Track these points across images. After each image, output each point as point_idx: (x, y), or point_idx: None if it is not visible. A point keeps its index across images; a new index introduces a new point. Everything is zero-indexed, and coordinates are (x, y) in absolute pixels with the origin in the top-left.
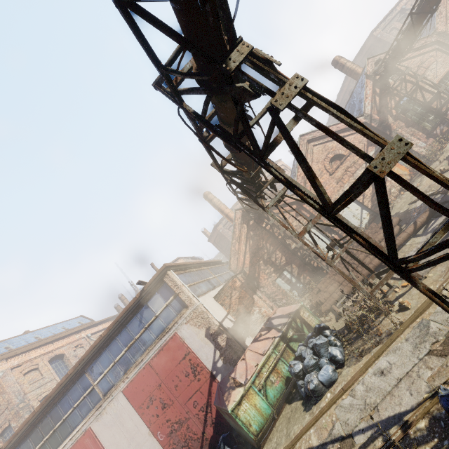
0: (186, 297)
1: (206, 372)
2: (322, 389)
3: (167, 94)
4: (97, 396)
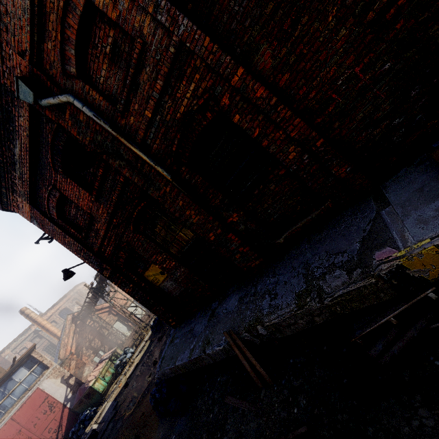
0: (48, 361)
1: (60, 404)
2: (128, 360)
3: None
4: None
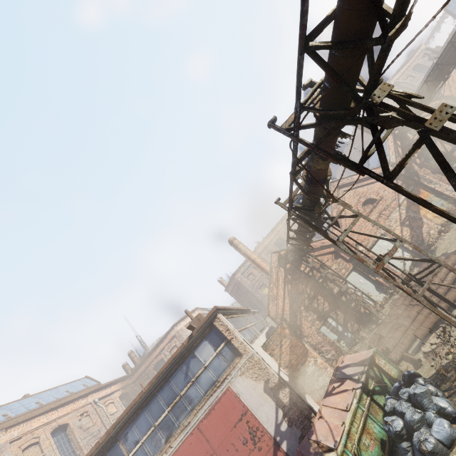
0: (239, 343)
1: (268, 438)
2: (443, 449)
3: (283, 130)
4: None
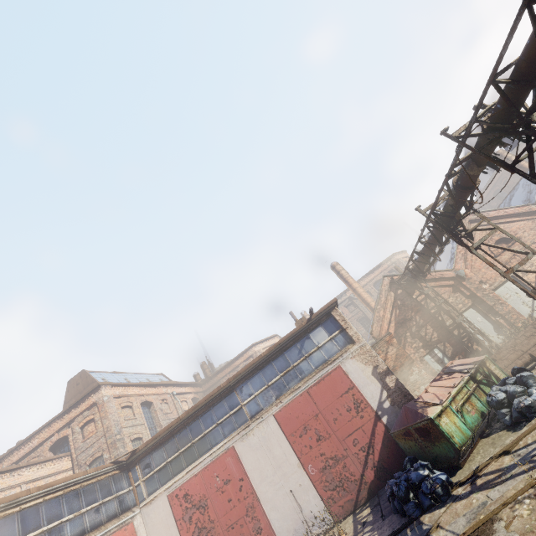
0: (353, 332)
1: (371, 410)
2: None
3: (454, 137)
4: (244, 416)
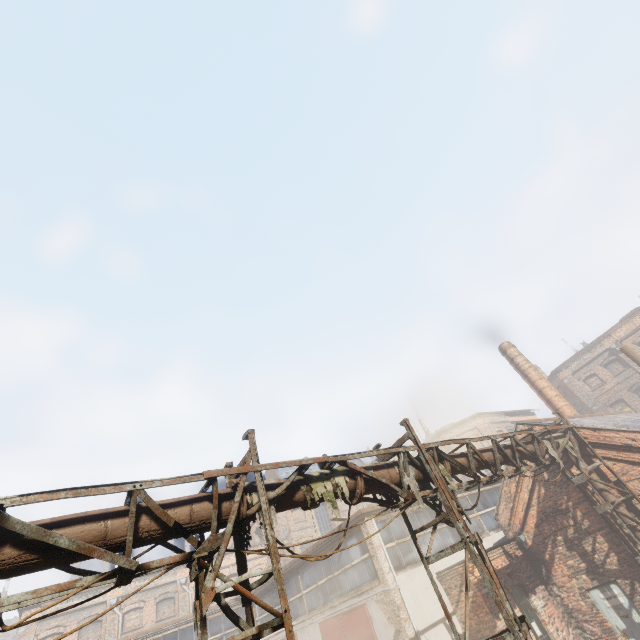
0: (379, 567)
1: None
2: None
3: None
4: (304, 606)
